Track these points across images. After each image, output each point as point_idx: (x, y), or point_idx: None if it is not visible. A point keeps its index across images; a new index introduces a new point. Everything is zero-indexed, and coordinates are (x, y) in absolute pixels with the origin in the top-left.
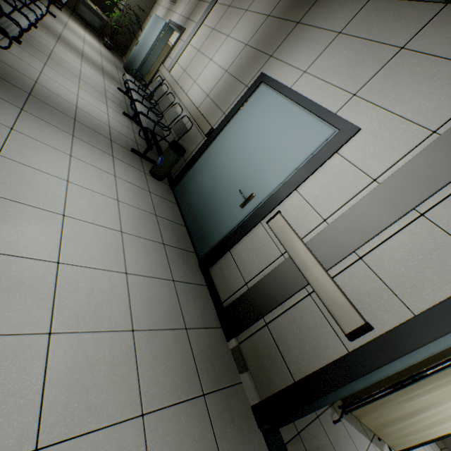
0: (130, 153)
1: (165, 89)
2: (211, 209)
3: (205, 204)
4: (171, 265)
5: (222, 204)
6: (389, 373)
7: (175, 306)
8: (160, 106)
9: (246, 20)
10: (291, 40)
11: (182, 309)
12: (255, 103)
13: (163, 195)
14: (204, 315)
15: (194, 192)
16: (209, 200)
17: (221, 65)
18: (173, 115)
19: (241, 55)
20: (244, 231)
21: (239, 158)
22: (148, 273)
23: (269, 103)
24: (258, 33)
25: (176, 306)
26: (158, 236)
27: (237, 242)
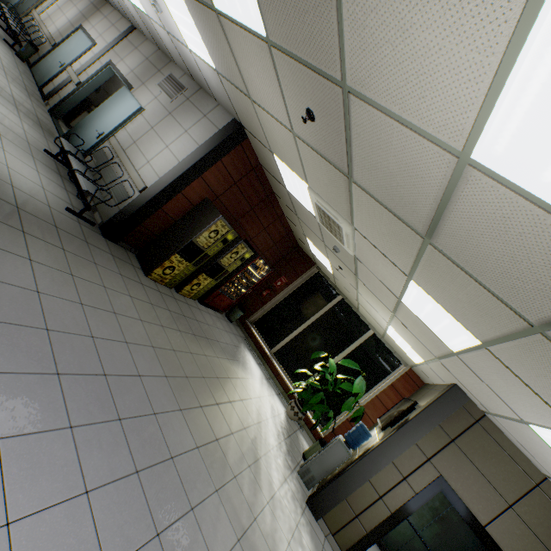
0: (3, 41)
1: (35, 25)
2: (48, 72)
3: (46, 71)
4: (22, 75)
5: (53, 69)
6: (82, 89)
7: (22, 79)
8: (29, 31)
9: (85, 2)
10: (95, 16)
11: (25, 82)
12: (76, 36)
13: (23, 65)
14: (36, 92)
15: (42, 68)
16: (48, 69)
17: (69, 19)
18: (37, 37)
19: (78, 16)
20: (59, 74)
21: (64, 54)
22: (10, 66)
23: (80, 36)
24: (86, 9)
25: (22, 79)
26: (17, 67)
27: (56, 78)
